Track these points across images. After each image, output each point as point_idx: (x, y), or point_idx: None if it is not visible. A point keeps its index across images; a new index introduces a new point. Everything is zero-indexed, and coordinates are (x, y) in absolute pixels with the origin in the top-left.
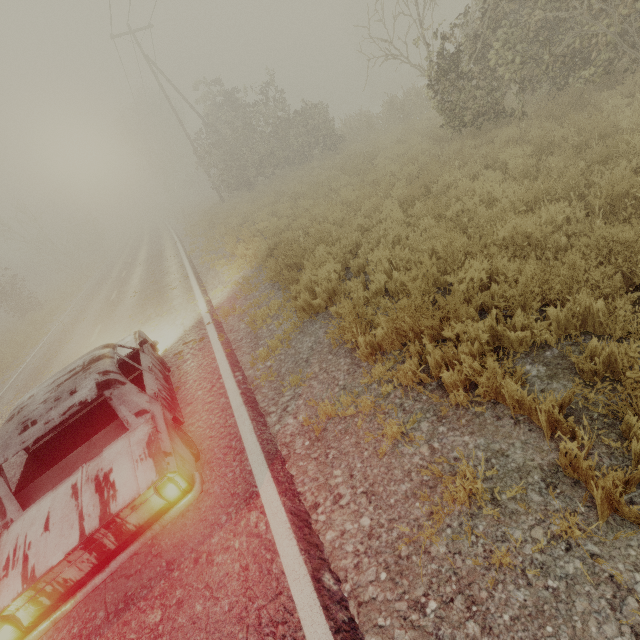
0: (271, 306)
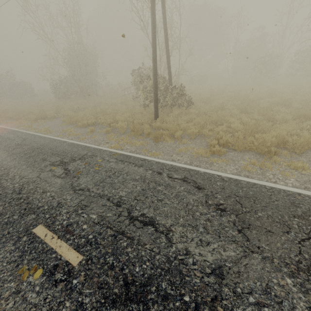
0: None
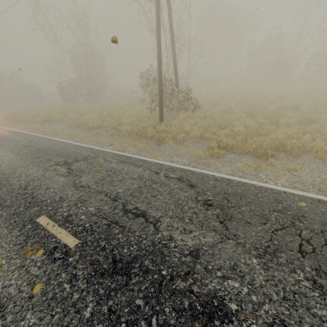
0: (7, 121)
